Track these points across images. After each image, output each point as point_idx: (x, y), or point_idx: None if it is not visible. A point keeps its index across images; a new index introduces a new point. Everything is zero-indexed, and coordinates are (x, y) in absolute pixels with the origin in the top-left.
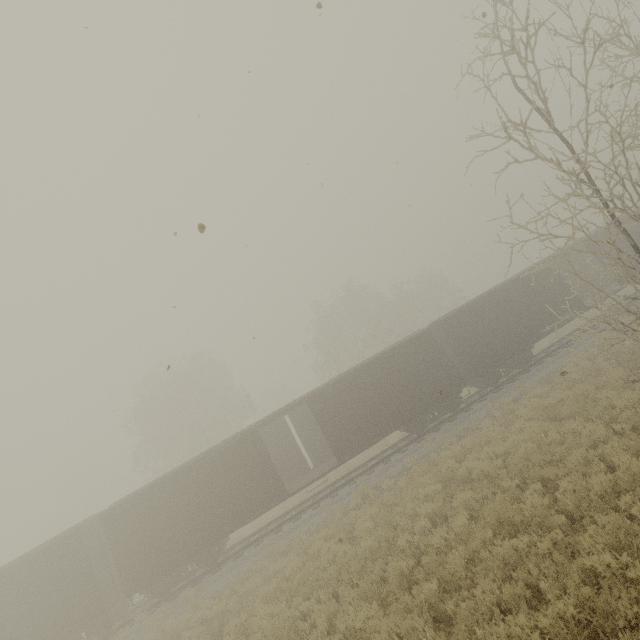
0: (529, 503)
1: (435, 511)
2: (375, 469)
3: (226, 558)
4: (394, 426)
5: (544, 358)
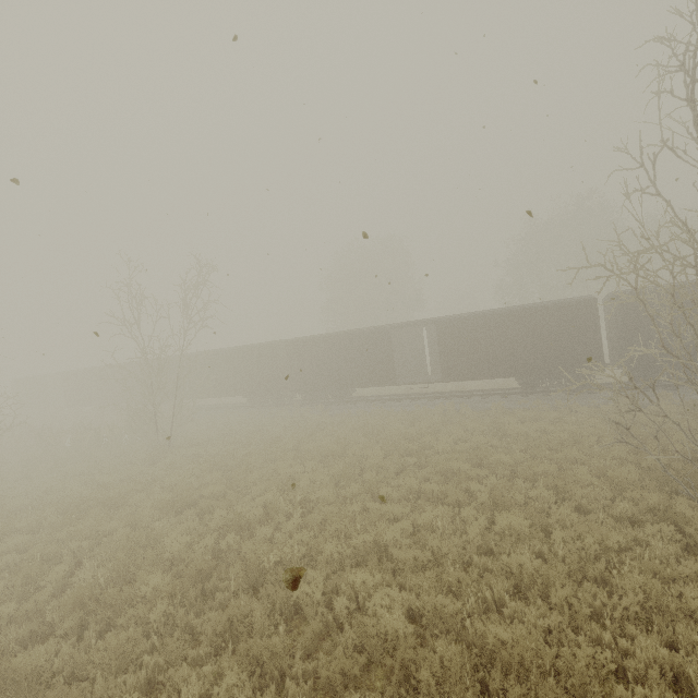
0: (499, 457)
1: (463, 437)
2: (472, 398)
3: (348, 401)
4: (503, 374)
5: None
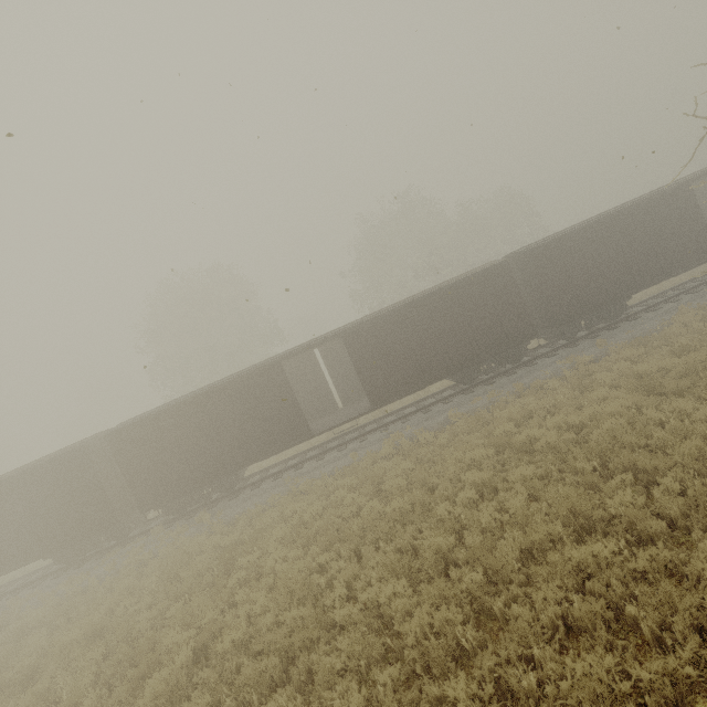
0: (618, 499)
1: (483, 481)
2: (412, 418)
3: (243, 487)
4: (442, 375)
5: (640, 313)
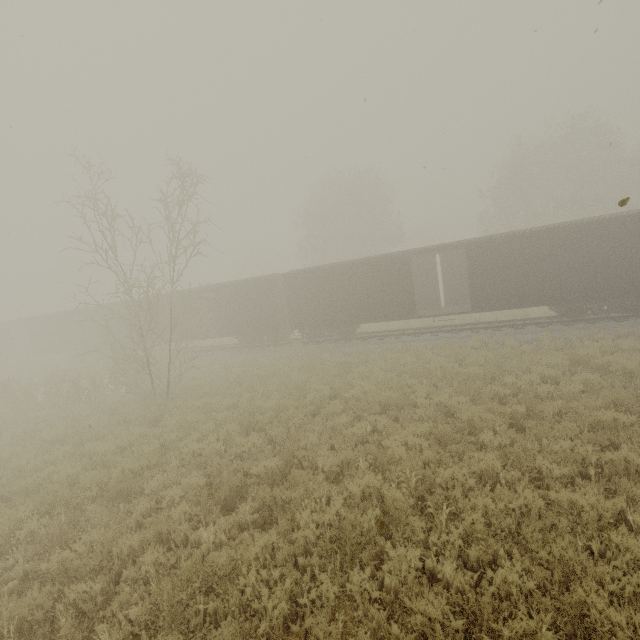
0: None
1: (550, 375)
2: (503, 329)
3: (355, 337)
4: (546, 301)
5: None
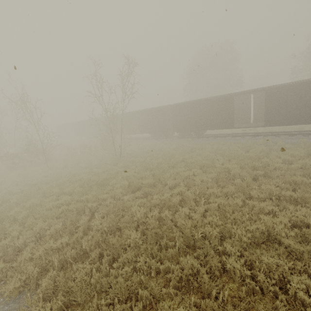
0: None
1: (289, 160)
2: (281, 136)
3: (203, 136)
4: (309, 122)
5: None
